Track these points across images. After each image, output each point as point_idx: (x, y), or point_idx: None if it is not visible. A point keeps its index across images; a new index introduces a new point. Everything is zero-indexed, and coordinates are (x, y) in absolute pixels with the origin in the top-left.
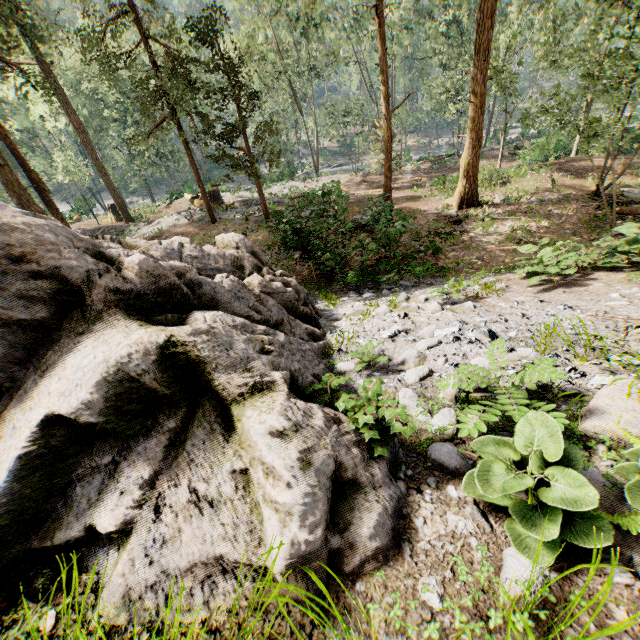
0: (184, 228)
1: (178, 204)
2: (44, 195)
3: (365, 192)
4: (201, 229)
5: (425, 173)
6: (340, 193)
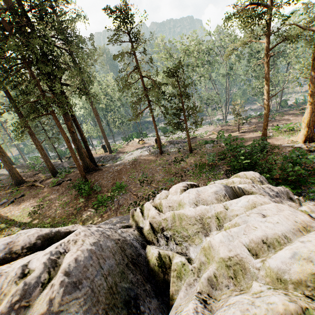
0: (147, 156)
1: (132, 143)
2: (86, 144)
3: (227, 134)
4: (157, 157)
5: (255, 124)
6: (243, 138)
